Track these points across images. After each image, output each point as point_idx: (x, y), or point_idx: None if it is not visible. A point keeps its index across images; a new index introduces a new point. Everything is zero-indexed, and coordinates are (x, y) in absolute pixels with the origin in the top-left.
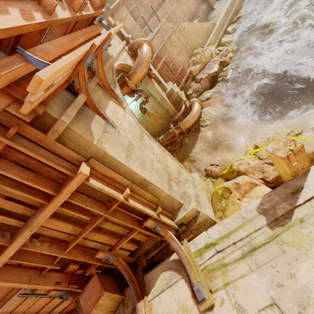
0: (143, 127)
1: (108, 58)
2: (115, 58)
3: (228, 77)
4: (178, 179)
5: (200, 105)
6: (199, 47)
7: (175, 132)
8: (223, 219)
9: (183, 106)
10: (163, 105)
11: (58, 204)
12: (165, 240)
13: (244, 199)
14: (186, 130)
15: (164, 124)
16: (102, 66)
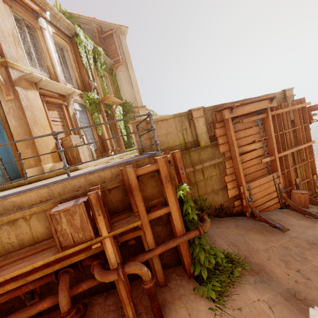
0: None
1: None
2: None
3: None
4: None
5: None
6: None
7: None
8: None
9: None
10: None
11: (306, 146)
12: (314, 193)
13: None
14: None
15: None
16: None
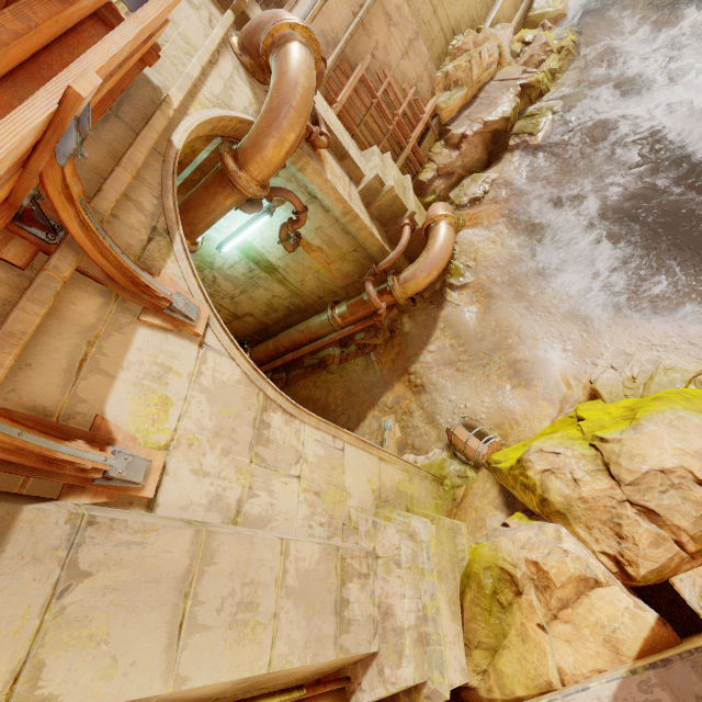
0: (271, 383)
1: (148, 112)
2: (183, 101)
3: (540, 139)
4: (373, 543)
5: (454, 229)
6: (467, 29)
7: (379, 306)
8: (491, 679)
9: (405, 232)
10: (350, 229)
11: None
12: None
13: (557, 626)
14: (409, 297)
15: (351, 274)
16: (79, 213)
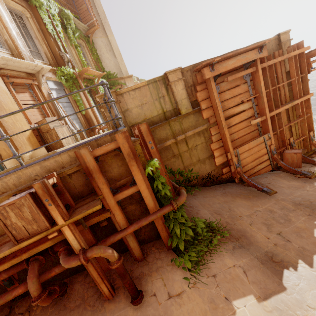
0: None
1: None
2: None
3: None
4: None
5: None
6: None
7: None
8: None
9: None
10: None
11: (302, 100)
12: (309, 151)
13: None
14: None
15: None
16: None
